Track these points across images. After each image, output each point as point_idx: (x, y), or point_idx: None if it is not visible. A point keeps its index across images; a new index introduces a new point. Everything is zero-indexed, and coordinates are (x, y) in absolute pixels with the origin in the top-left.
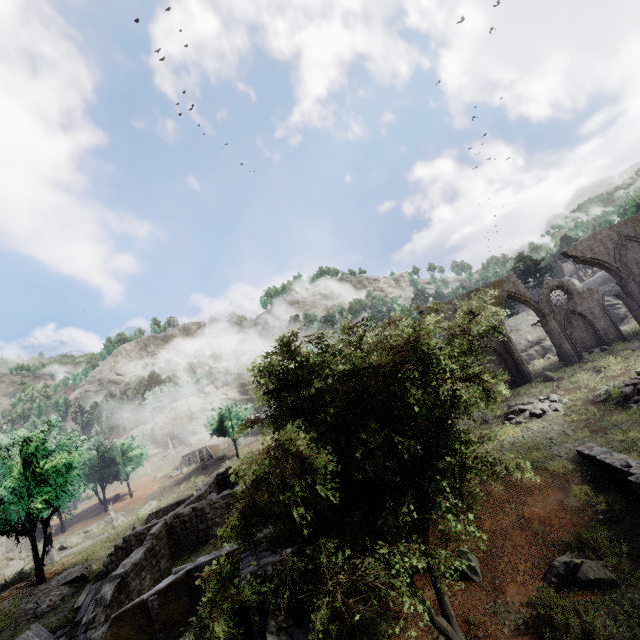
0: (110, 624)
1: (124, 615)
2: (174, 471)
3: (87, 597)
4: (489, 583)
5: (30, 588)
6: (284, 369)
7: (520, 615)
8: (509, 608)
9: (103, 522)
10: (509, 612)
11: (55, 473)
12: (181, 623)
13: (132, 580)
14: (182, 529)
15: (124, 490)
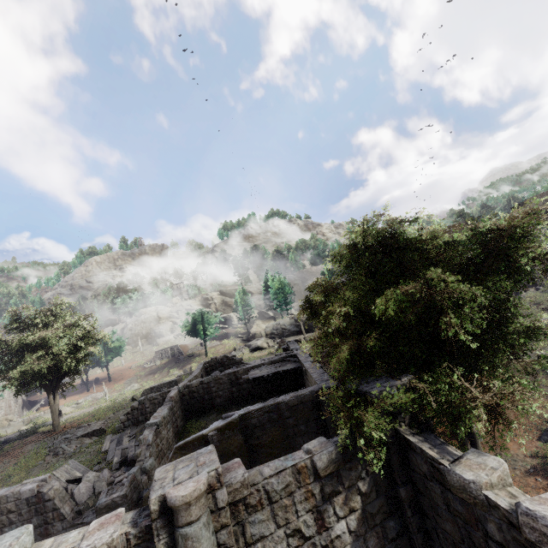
0: (174, 452)
1: (186, 446)
2: (148, 363)
3: (111, 444)
4: (490, 442)
5: (50, 437)
6: (401, 232)
7: (526, 463)
8: (515, 458)
9: (90, 398)
10: (516, 461)
11: (73, 344)
12: (236, 455)
13: (162, 429)
14: (190, 398)
15: (101, 376)
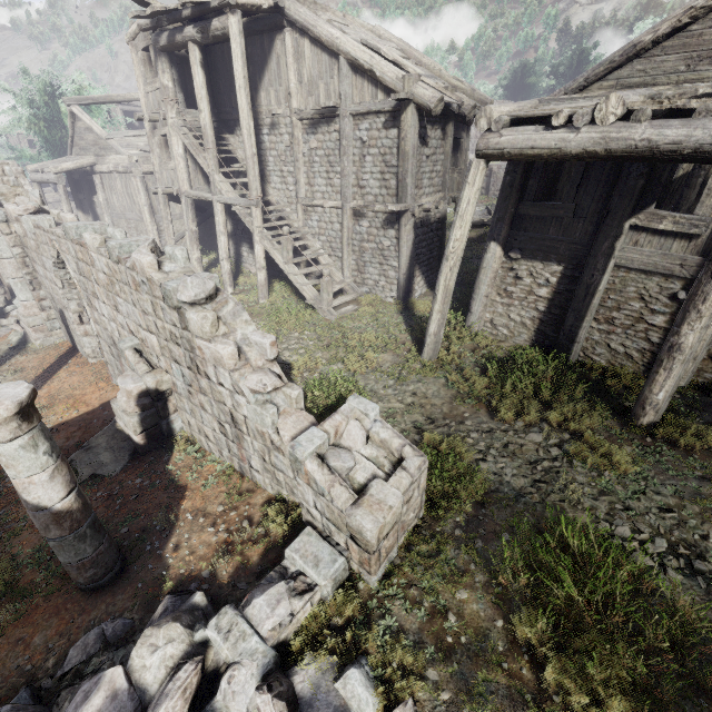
0: None
1: None
2: None
3: None
4: None
5: None
6: None
7: None
8: None
9: None
10: None
11: None
12: None
13: None
14: None
15: None
